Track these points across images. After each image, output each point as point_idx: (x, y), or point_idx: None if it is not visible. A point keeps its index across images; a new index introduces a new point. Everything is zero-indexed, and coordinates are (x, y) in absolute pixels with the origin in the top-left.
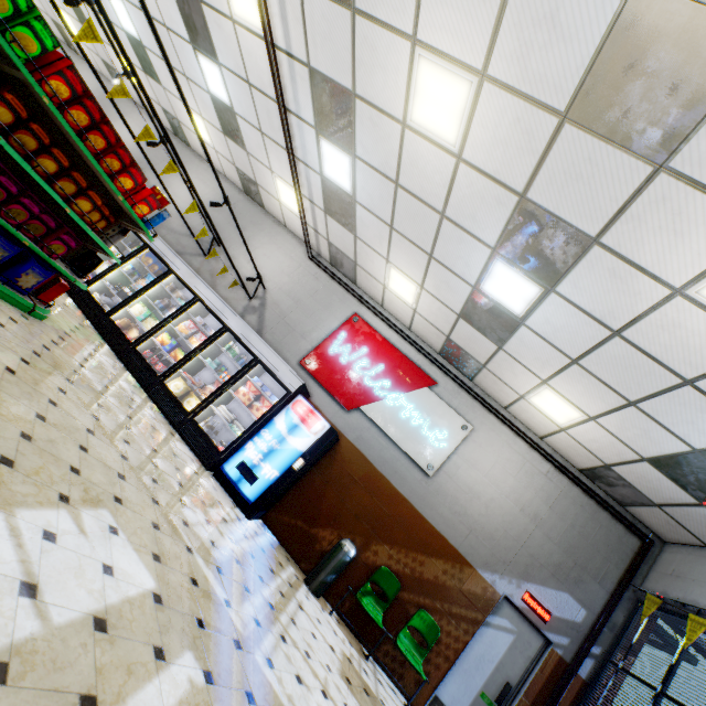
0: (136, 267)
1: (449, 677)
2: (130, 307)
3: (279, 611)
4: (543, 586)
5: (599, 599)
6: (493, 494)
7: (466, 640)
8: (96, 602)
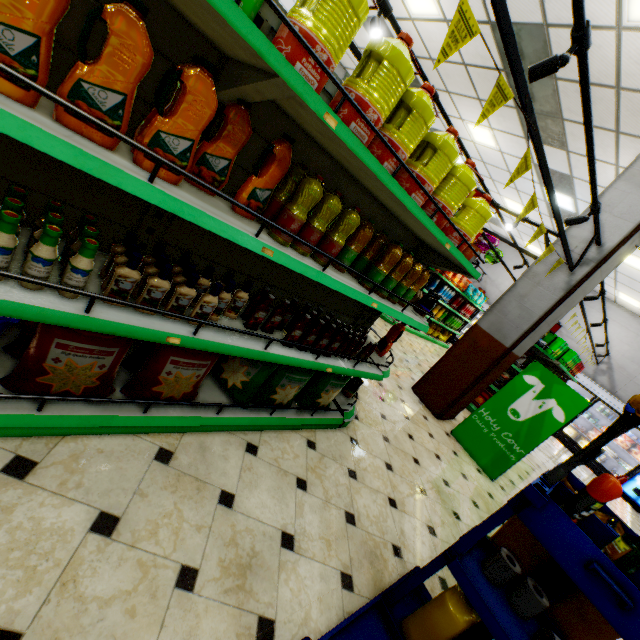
0: None
1: None
2: None
3: None
4: None
5: None
6: None
7: None
8: None
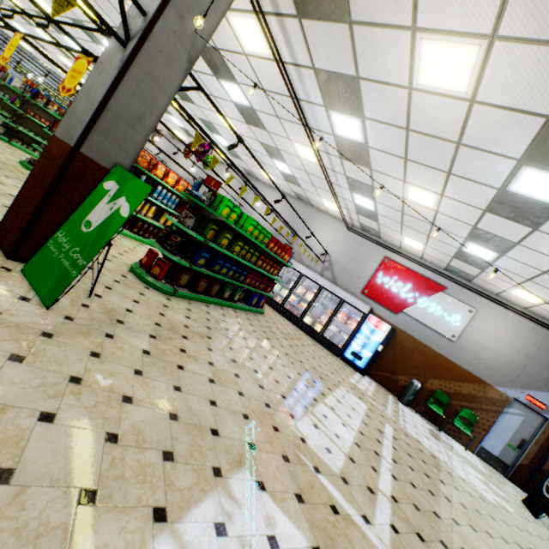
0: None
1: (487, 438)
2: None
3: (398, 412)
4: (538, 391)
5: None
6: (497, 346)
7: (493, 420)
8: (363, 411)
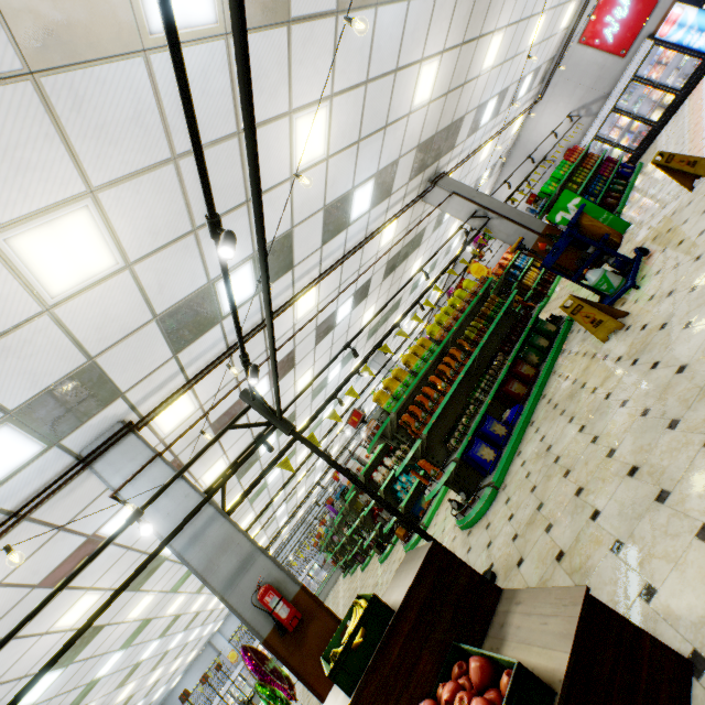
0: None
1: None
2: None
3: None
4: None
5: None
6: None
7: None
8: None
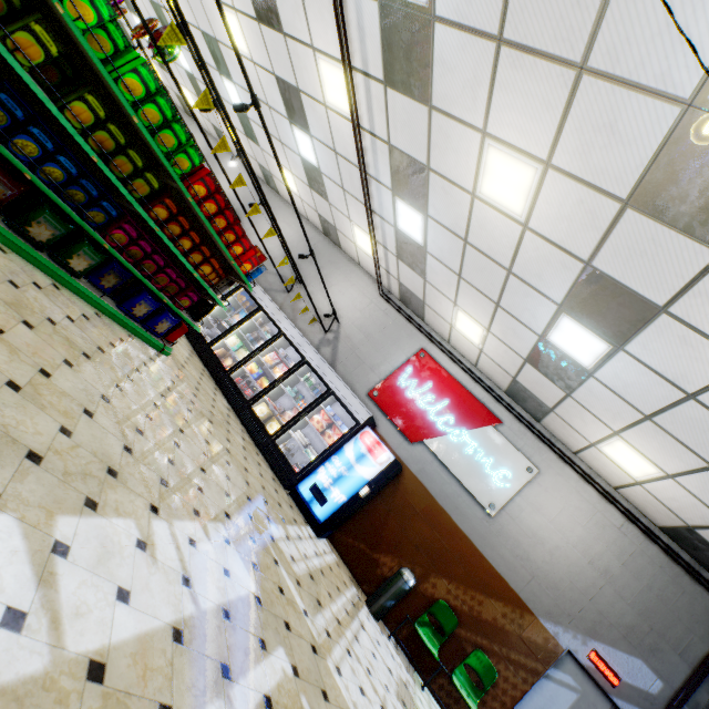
0: (232, 303)
1: None
2: (226, 338)
3: (345, 627)
4: (612, 647)
5: (679, 673)
6: (559, 542)
7: (524, 689)
8: (222, 597)
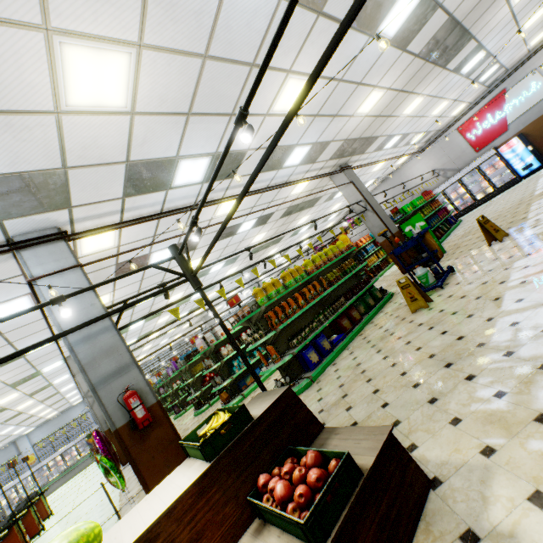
0: None
1: None
2: None
3: None
4: None
5: None
6: None
7: None
8: None
